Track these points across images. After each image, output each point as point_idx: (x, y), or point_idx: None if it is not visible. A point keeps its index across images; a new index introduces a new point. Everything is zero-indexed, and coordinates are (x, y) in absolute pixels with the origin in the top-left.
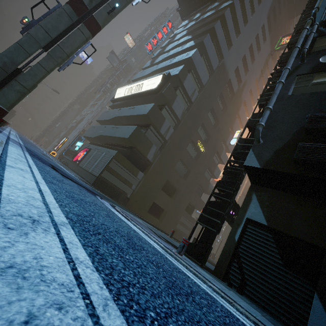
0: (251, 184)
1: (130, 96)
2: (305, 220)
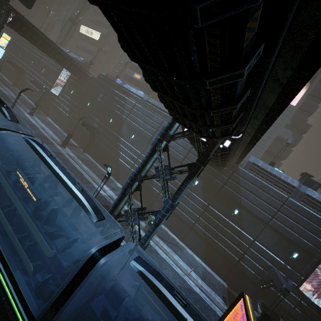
0: None
1: (88, 37)
2: None
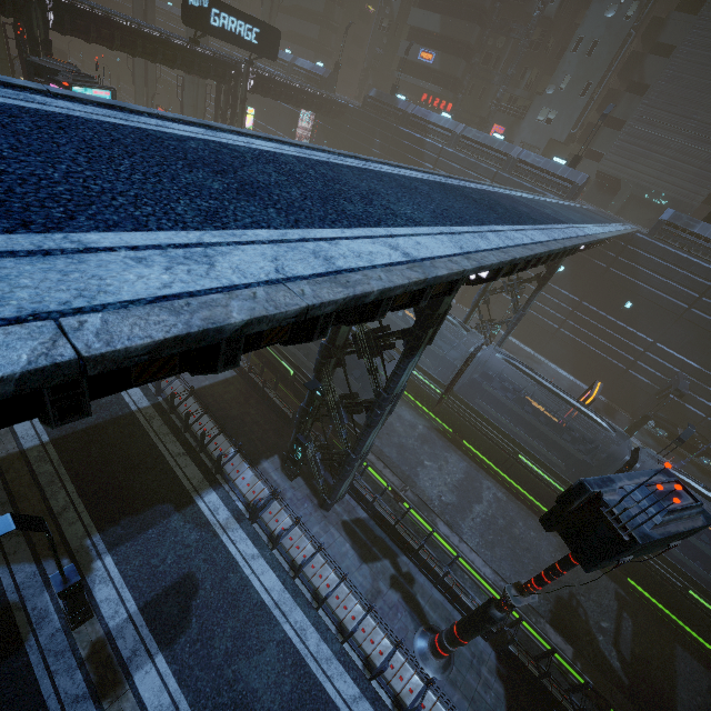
0: (371, 70)
1: None
2: (379, 81)
